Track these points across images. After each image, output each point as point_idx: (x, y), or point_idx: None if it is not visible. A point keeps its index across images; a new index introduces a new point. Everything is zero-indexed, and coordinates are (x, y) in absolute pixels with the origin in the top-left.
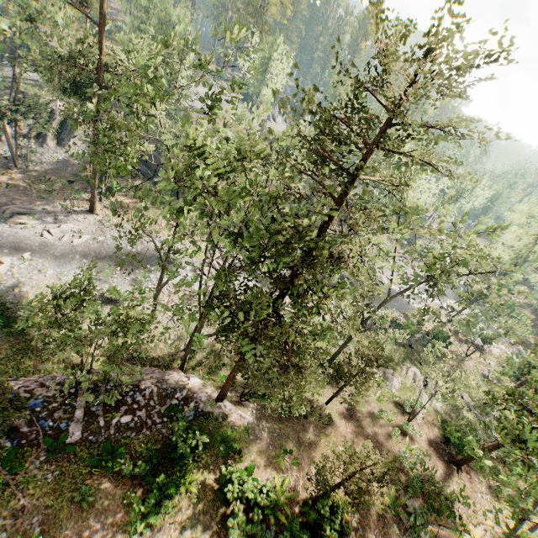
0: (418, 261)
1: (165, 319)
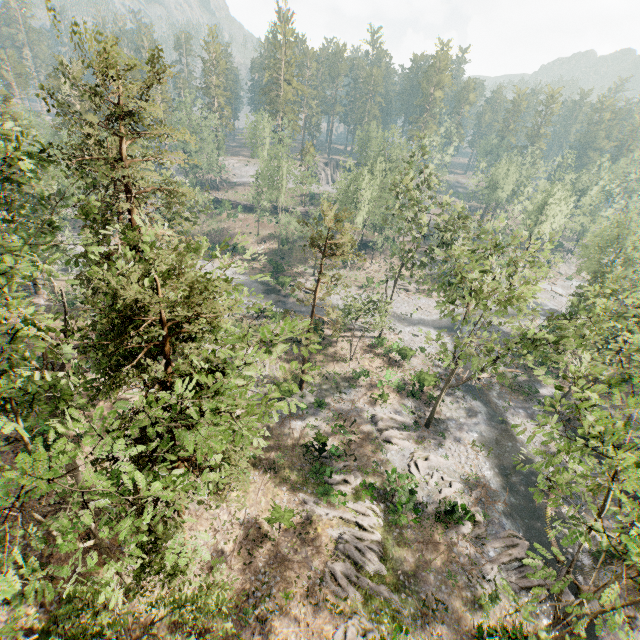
0: (429, 295)
1: None
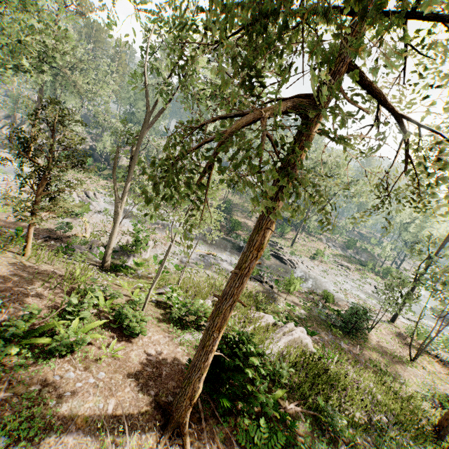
0: (366, 275)
1: None
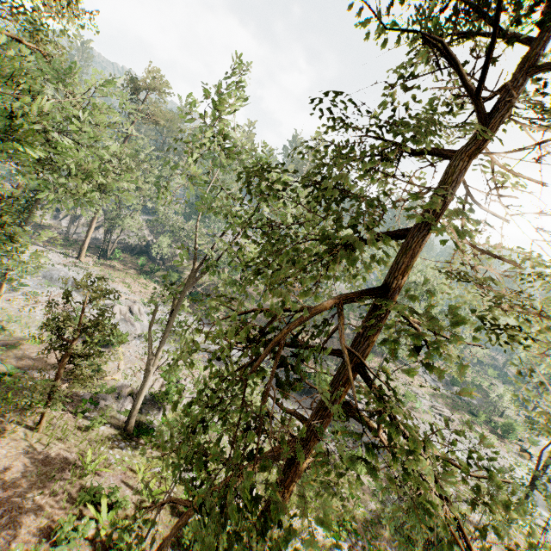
0: (476, 432)
1: (15, 308)
